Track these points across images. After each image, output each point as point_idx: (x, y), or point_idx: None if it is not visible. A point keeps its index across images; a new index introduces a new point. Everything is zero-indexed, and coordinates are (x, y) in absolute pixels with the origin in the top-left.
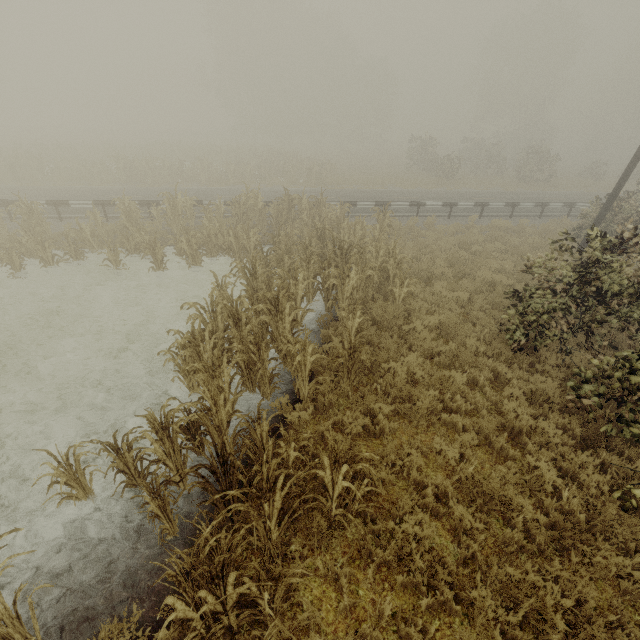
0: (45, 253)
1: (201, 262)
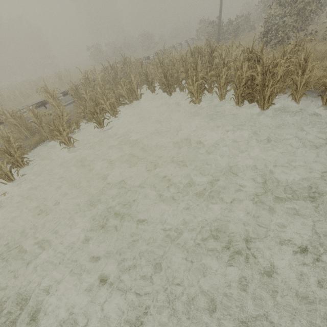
0: (0, 171)
1: (116, 113)
